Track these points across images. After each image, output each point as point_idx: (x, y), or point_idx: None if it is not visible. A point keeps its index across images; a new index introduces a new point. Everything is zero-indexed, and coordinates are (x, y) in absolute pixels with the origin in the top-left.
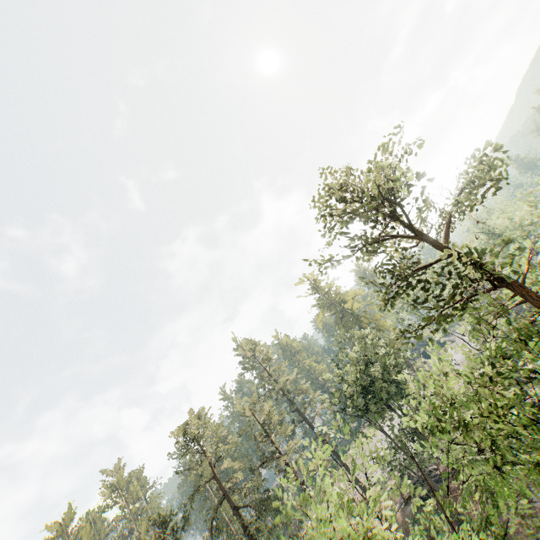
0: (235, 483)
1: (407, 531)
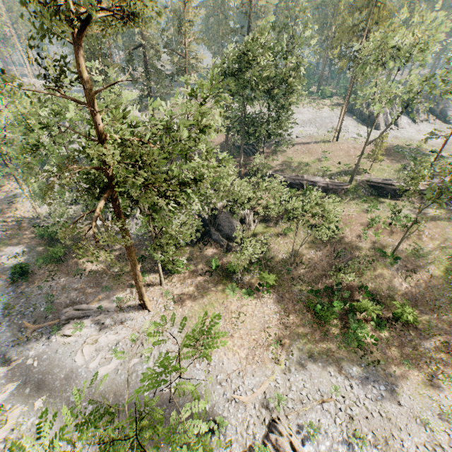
0: (151, 44)
1: (223, 147)
